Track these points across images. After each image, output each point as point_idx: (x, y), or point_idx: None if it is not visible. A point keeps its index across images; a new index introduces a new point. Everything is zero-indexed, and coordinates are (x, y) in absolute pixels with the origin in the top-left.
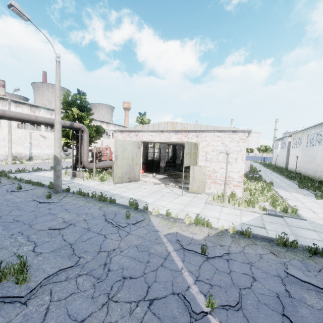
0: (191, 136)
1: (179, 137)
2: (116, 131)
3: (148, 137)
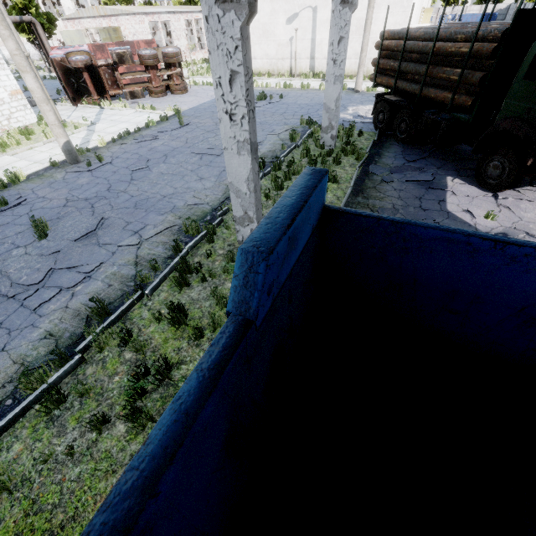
0: (113, 20)
1: (107, 22)
2: (64, 20)
3: (88, 24)
